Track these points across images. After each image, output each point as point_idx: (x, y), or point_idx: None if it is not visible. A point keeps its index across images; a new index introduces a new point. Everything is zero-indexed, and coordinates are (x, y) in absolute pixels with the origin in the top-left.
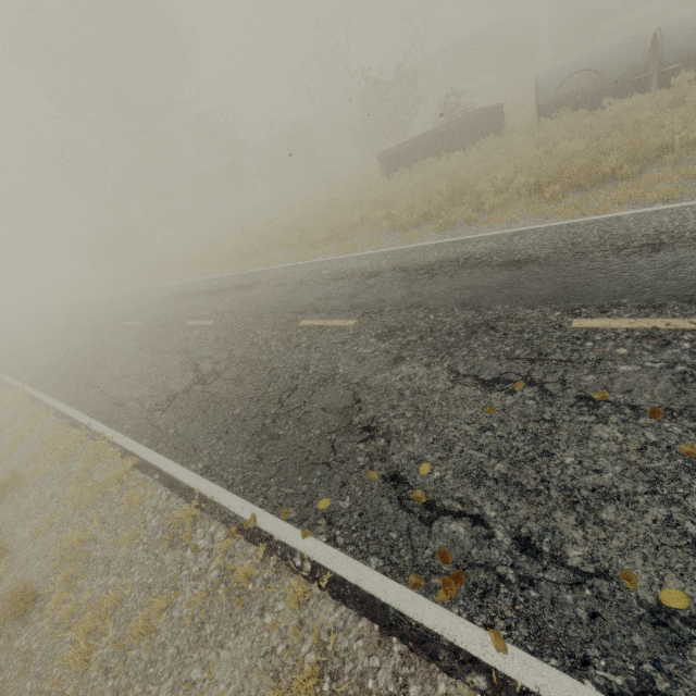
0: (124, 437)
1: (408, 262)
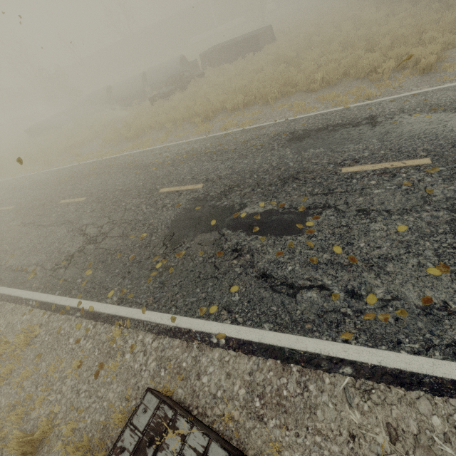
0: None
1: None
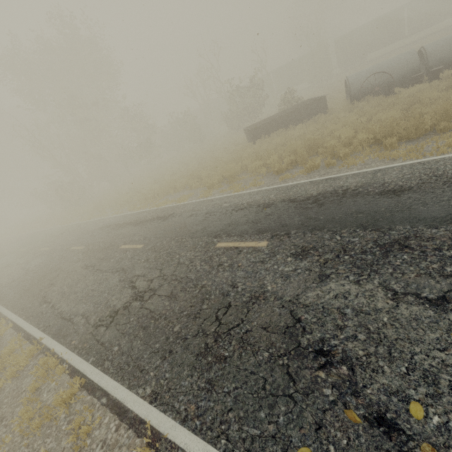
0: (71, 354)
1: (293, 195)
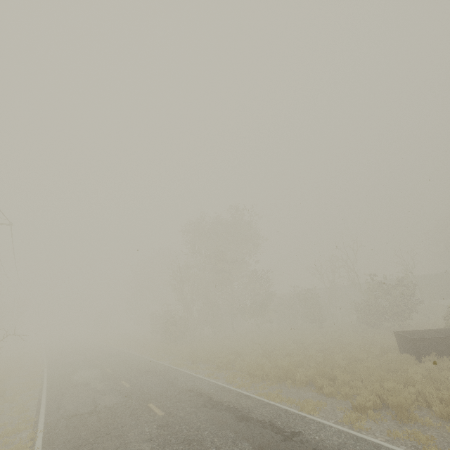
0: None
1: None
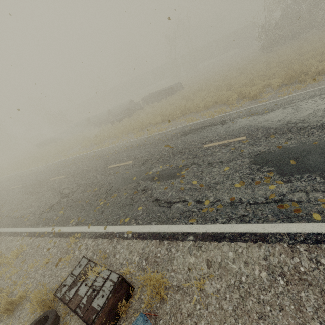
0: None
1: None
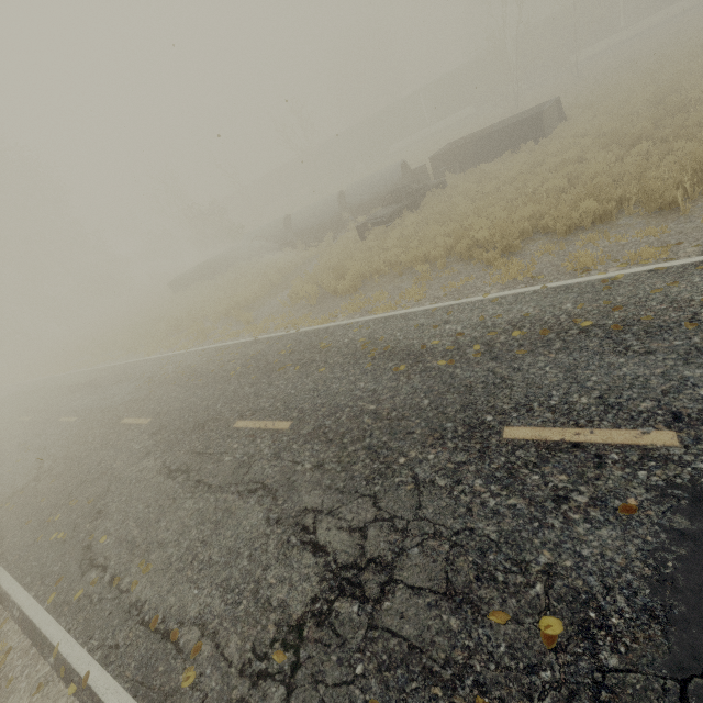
0: None
1: (86, 380)
